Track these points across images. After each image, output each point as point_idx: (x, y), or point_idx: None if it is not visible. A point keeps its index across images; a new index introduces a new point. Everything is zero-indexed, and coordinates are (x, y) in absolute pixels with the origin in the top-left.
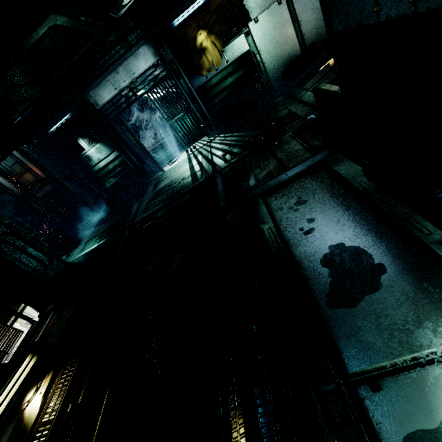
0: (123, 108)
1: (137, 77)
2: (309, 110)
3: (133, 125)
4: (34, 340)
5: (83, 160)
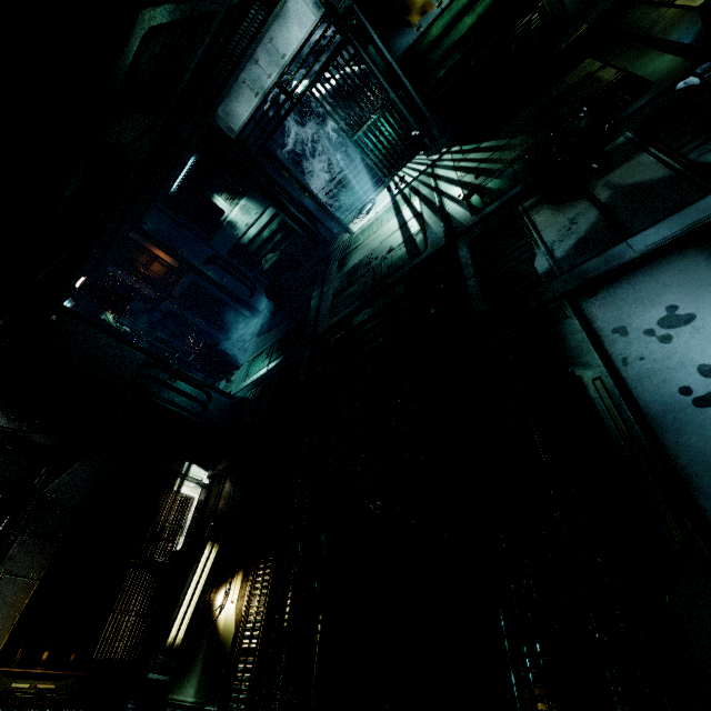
0: (274, 128)
1: (289, 61)
2: (676, 62)
3: (291, 153)
4: (211, 524)
5: (224, 230)
